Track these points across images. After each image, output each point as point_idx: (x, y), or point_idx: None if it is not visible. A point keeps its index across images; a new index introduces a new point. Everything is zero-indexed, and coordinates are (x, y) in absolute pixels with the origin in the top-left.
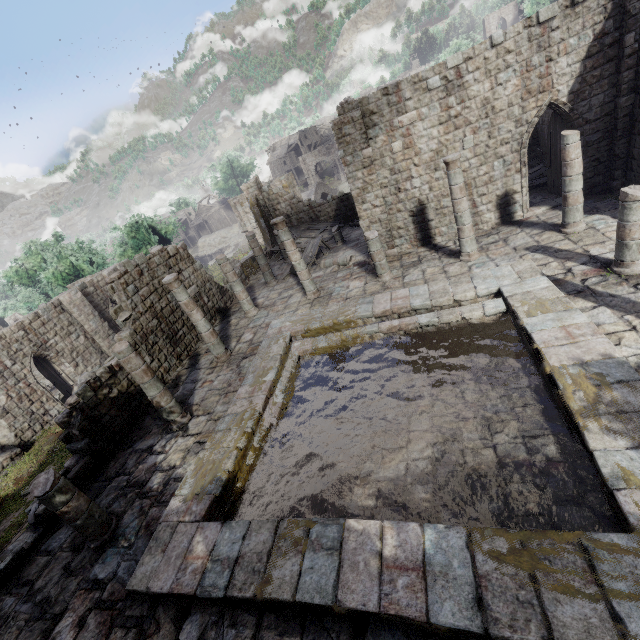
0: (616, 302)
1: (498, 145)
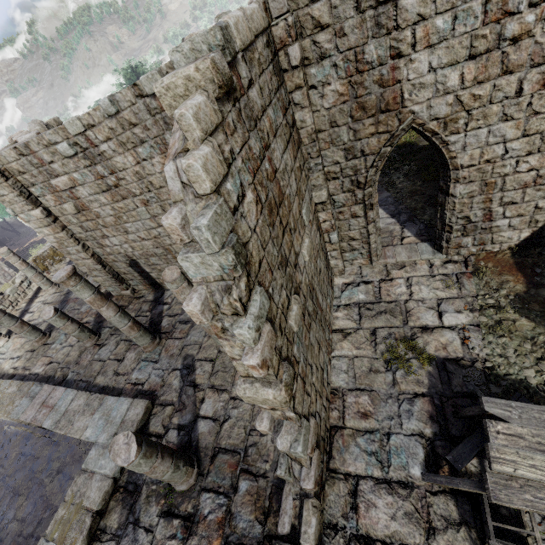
0: (126, 542)
1: None
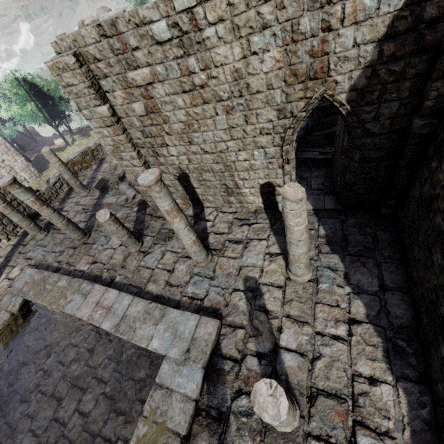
0: None
1: (257, 133)
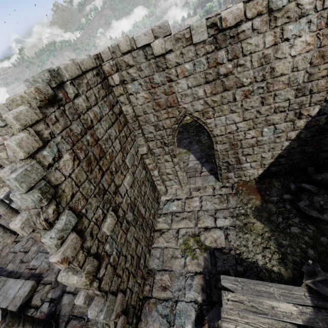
0: None
1: None
